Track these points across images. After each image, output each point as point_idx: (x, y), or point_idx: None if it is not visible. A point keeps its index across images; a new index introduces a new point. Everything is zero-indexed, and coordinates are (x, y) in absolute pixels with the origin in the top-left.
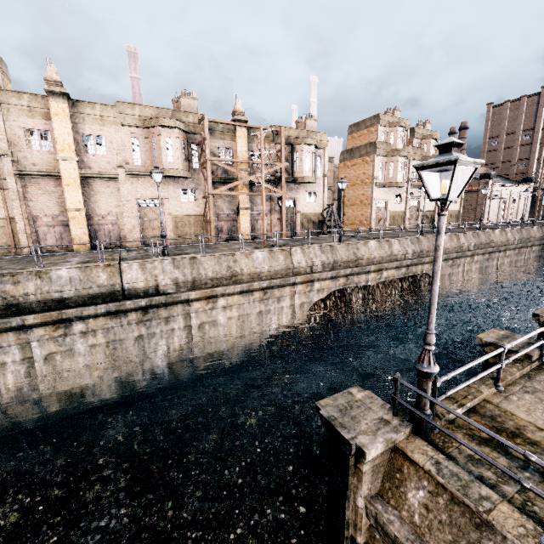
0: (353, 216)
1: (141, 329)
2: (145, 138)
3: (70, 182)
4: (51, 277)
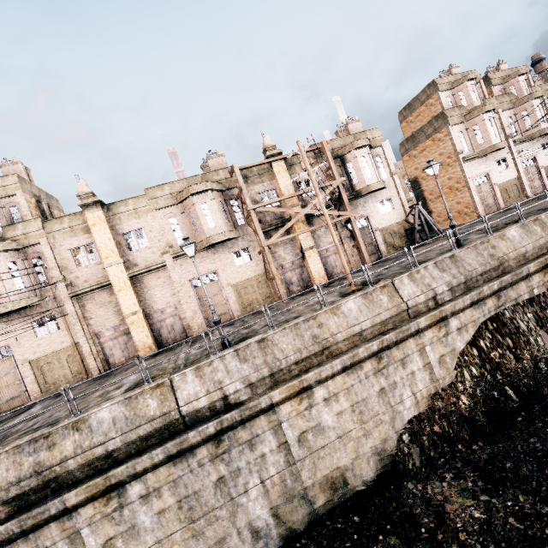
0: (445, 209)
1: (219, 467)
2: (182, 214)
3: (120, 286)
4: (91, 425)
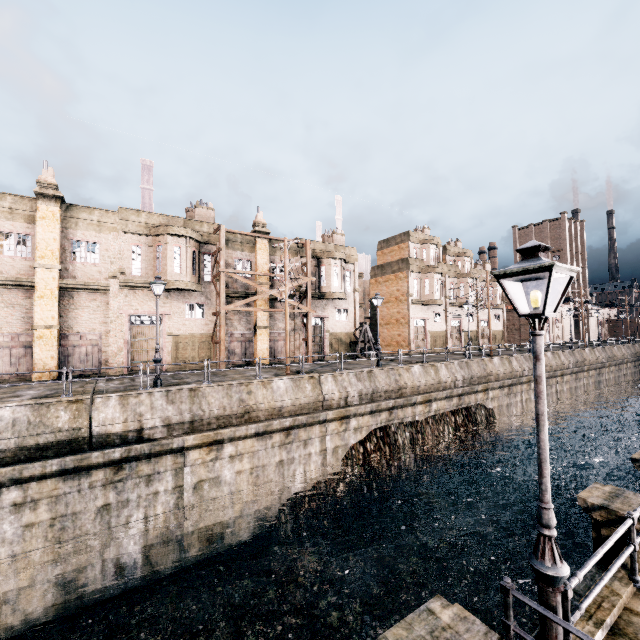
0: (389, 336)
1: (109, 494)
2: (149, 247)
3: (45, 293)
4: None
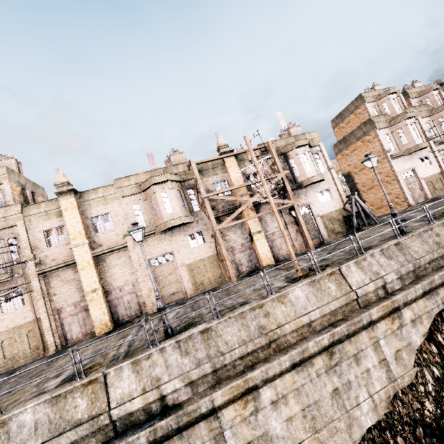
0: (377, 199)
1: None
2: (144, 201)
3: (84, 265)
4: (9, 430)
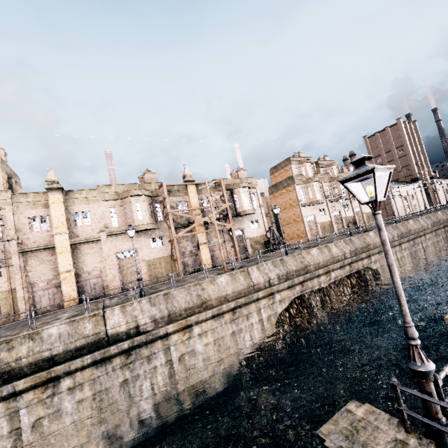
0: (291, 232)
1: (125, 373)
2: (120, 207)
3: (62, 250)
4: (42, 337)
